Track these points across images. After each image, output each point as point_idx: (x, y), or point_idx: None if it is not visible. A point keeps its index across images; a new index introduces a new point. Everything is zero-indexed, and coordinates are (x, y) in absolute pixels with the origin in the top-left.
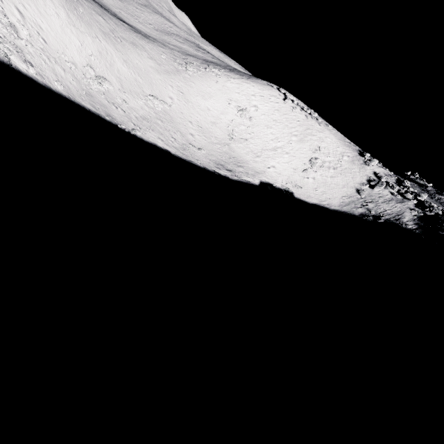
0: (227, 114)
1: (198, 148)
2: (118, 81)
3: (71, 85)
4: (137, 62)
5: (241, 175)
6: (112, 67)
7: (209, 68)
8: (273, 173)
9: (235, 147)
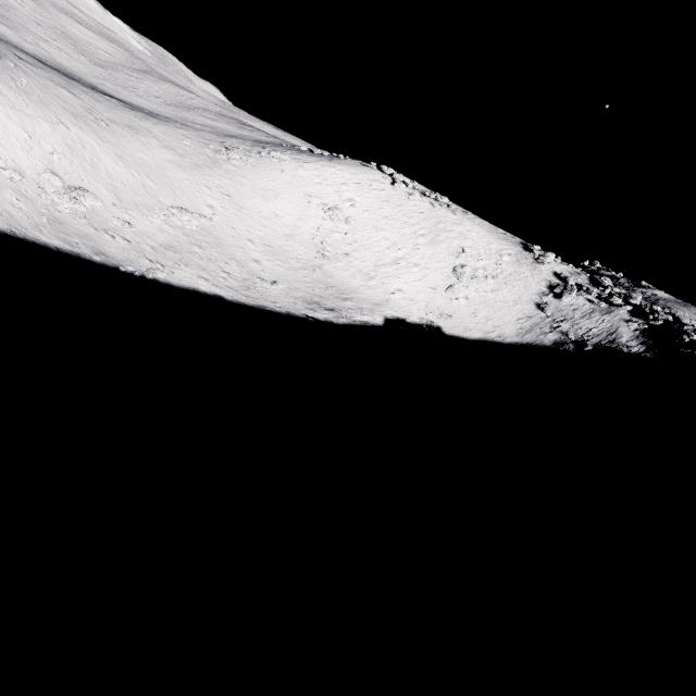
0: (309, 219)
1: (270, 281)
2: (110, 191)
3: (14, 210)
4: (142, 155)
5: (352, 314)
6: (95, 169)
7: (265, 152)
8: (402, 301)
9: (332, 269)
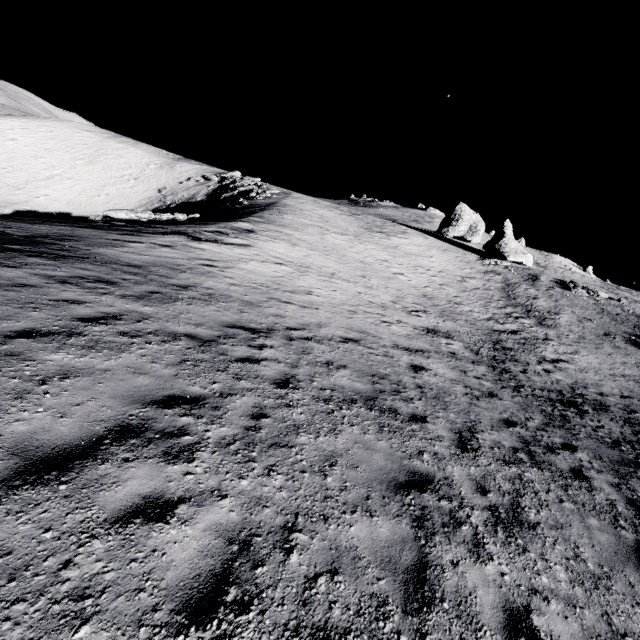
0: None
1: None
2: None
3: None
4: None
5: None
6: None
7: None
8: (44, 201)
9: None
